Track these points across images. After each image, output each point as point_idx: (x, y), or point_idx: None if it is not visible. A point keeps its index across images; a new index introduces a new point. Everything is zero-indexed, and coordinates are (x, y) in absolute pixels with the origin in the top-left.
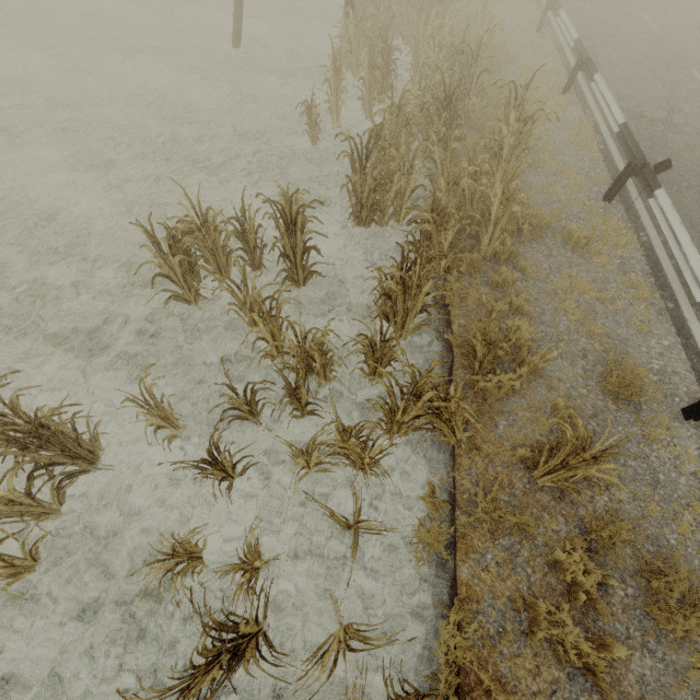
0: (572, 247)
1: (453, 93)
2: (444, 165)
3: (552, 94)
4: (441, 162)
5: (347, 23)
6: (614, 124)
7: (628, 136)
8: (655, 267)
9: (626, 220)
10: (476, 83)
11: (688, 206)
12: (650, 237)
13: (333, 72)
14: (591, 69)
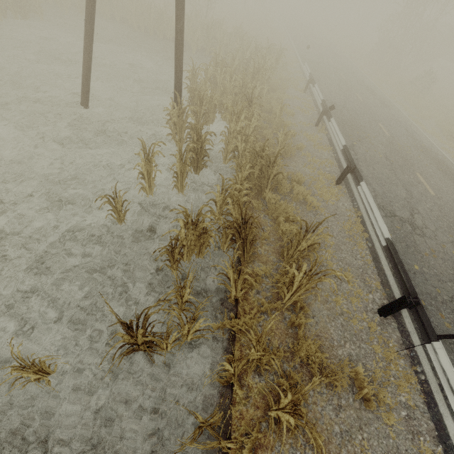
0: (360, 391)
1: (248, 218)
2: (237, 283)
3: (329, 183)
4: (234, 280)
5: (172, 112)
6: (381, 235)
7: (396, 257)
8: (440, 427)
9: (401, 343)
10: (272, 179)
11: (448, 329)
12: (427, 377)
13: (145, 162)
14: (357, 175)
